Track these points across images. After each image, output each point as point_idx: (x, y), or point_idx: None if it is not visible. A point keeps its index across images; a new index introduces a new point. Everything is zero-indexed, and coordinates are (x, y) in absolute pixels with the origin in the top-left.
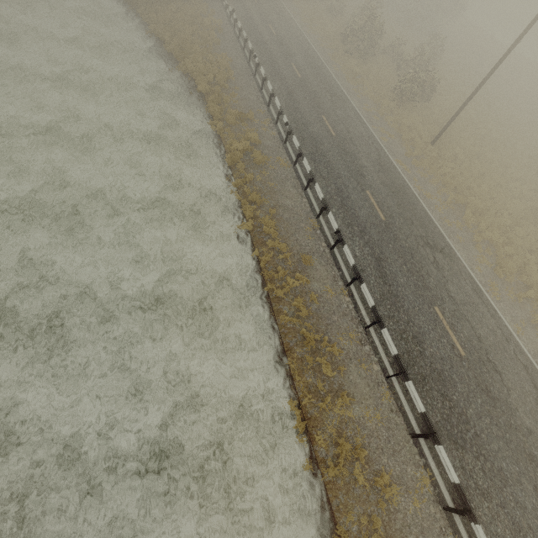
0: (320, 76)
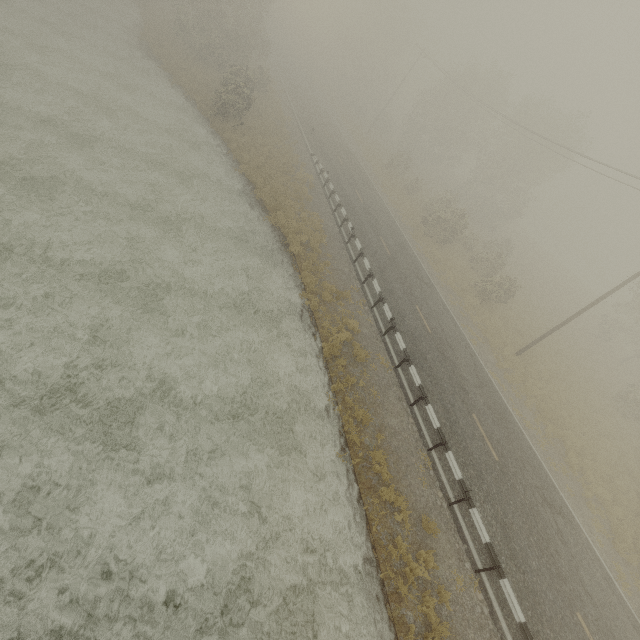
0: (407, 256)
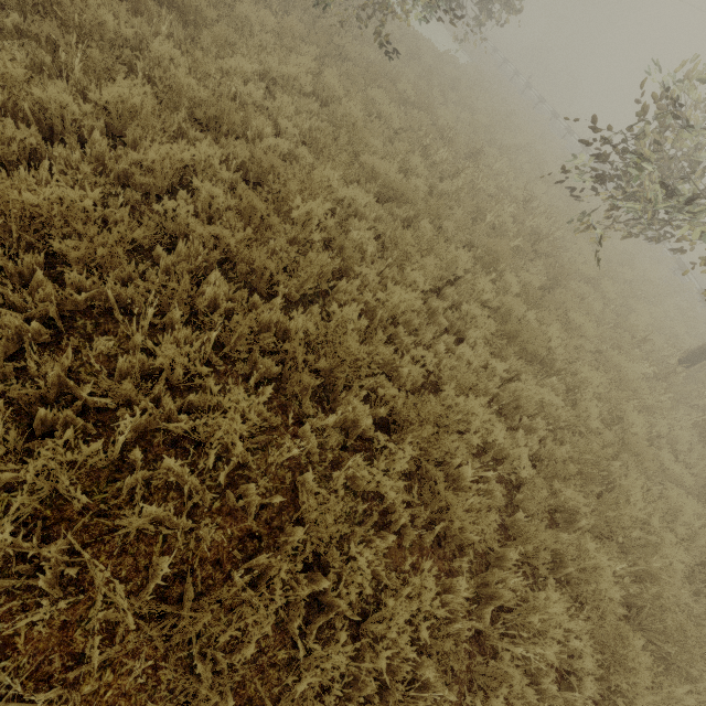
0: None
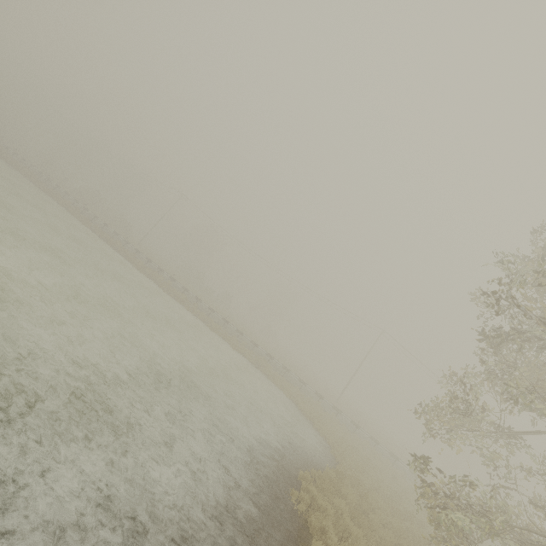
0: None
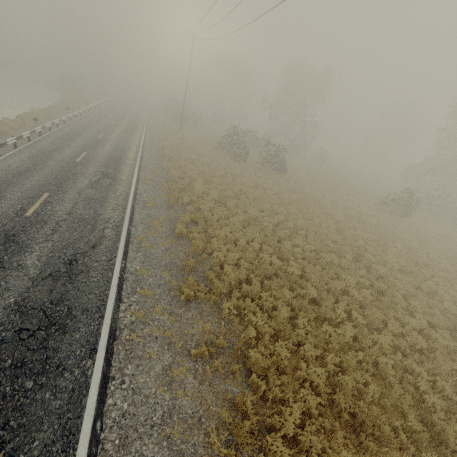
0: (138, 113)
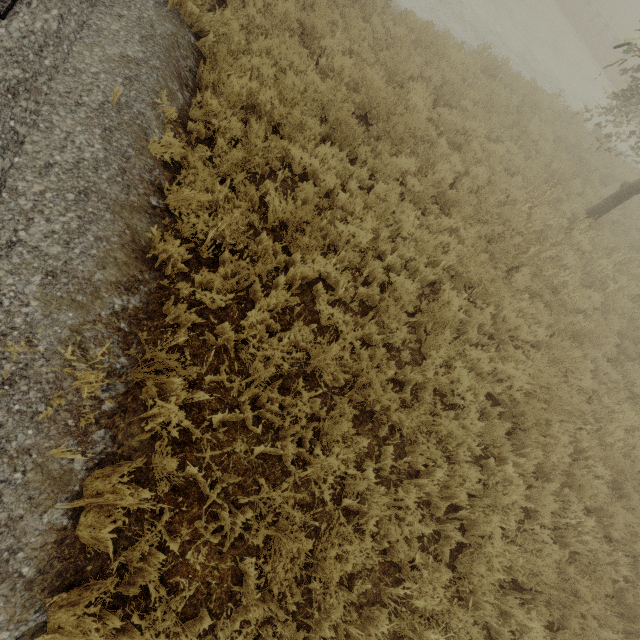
0: None
